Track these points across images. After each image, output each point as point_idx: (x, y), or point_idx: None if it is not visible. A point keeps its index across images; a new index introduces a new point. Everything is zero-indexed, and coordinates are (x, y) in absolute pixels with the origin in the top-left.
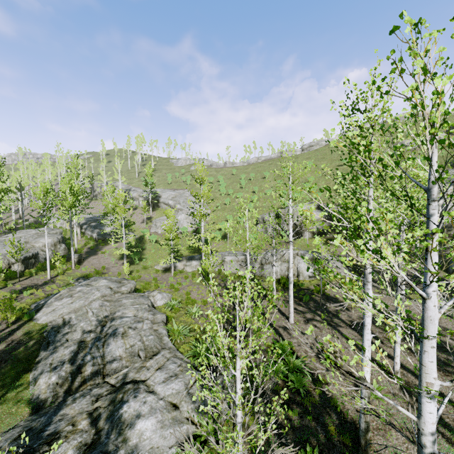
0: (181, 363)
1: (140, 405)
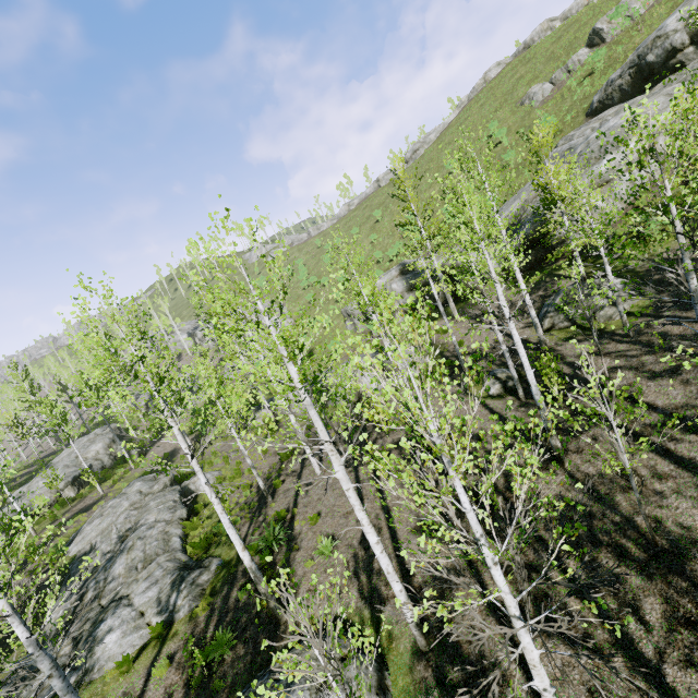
0: (168, 567)
1: (115, 620)
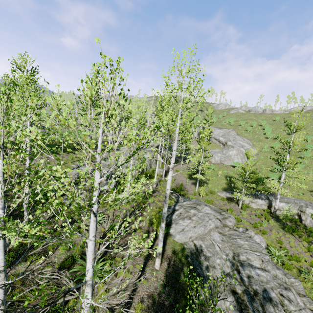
0: None
1: None
